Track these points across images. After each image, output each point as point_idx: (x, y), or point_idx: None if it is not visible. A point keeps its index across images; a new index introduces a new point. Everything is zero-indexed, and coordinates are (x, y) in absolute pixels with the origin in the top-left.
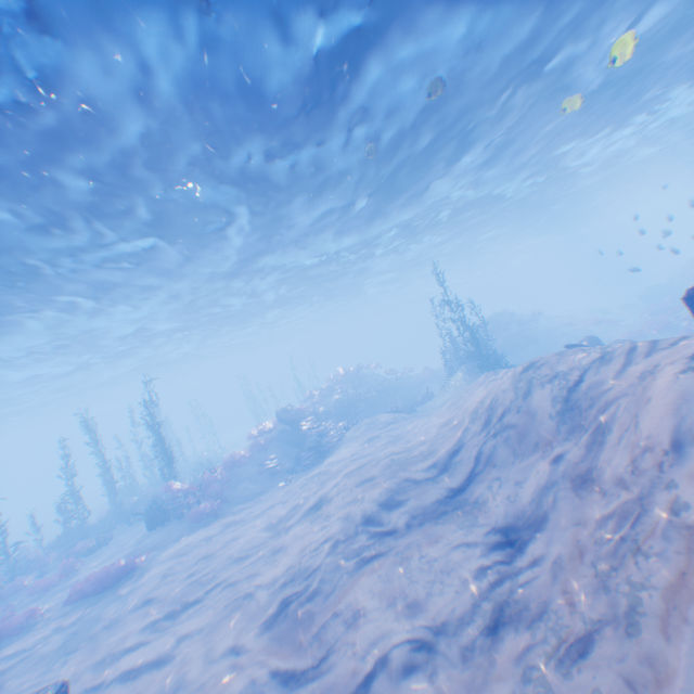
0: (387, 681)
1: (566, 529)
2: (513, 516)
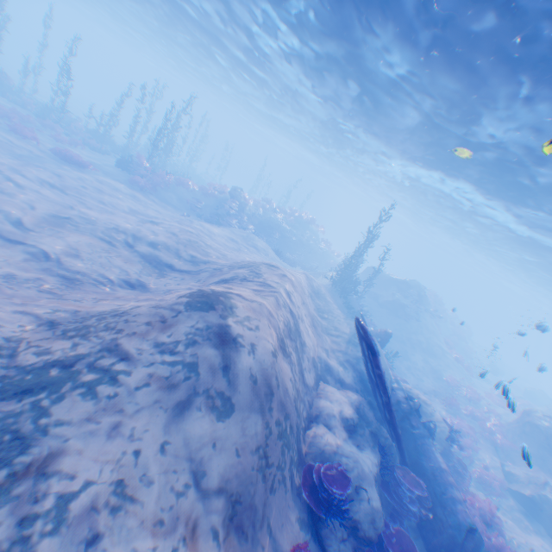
0: (22, 248)
1: (131, 293)
2: (153, 286)
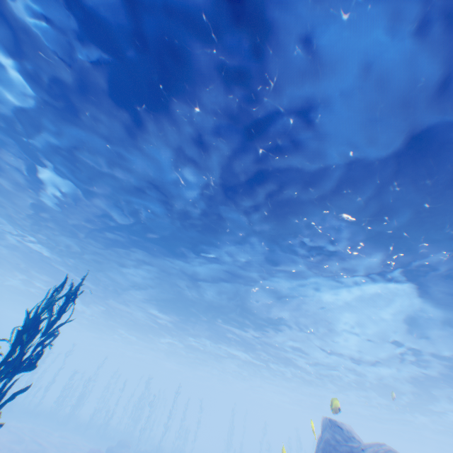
0: None
1: None
2: None
